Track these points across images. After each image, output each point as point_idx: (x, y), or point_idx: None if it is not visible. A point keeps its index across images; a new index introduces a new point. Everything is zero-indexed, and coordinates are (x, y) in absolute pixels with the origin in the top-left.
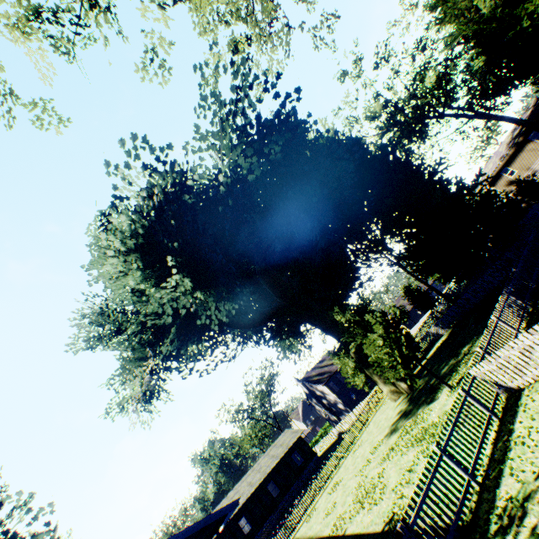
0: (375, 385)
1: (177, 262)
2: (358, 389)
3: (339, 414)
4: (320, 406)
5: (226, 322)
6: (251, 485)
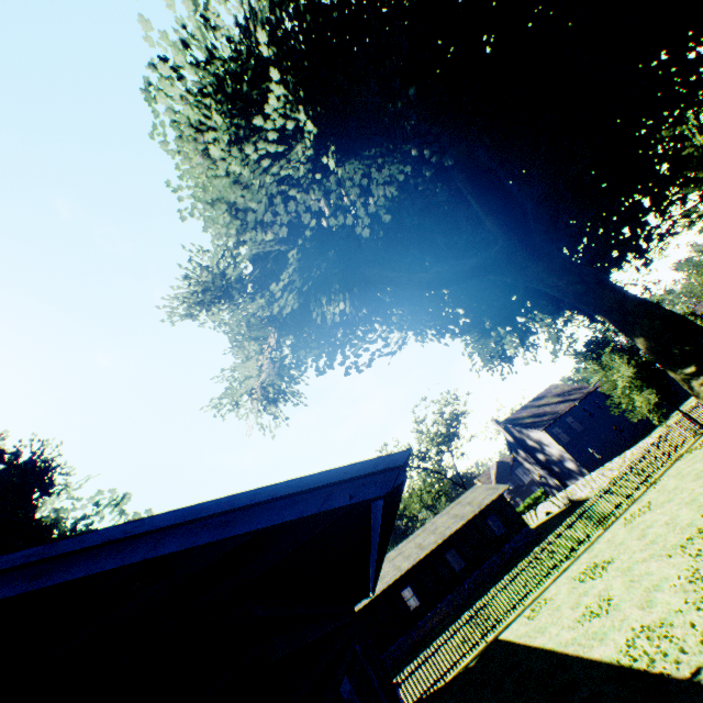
0: (639, 439)
1: (280, 58)
2: (604, 443)
3: (565, 478)
4: (532, 463)
5: (386, 222)
6: (421, 548)
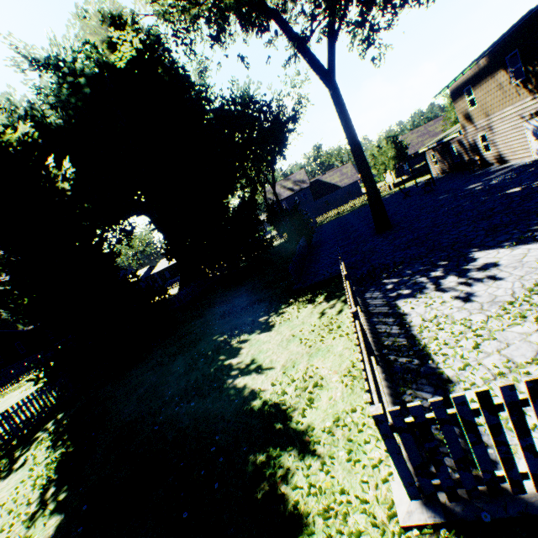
0: None
1: None
2: None
3: None
4: None
5: None
6: None
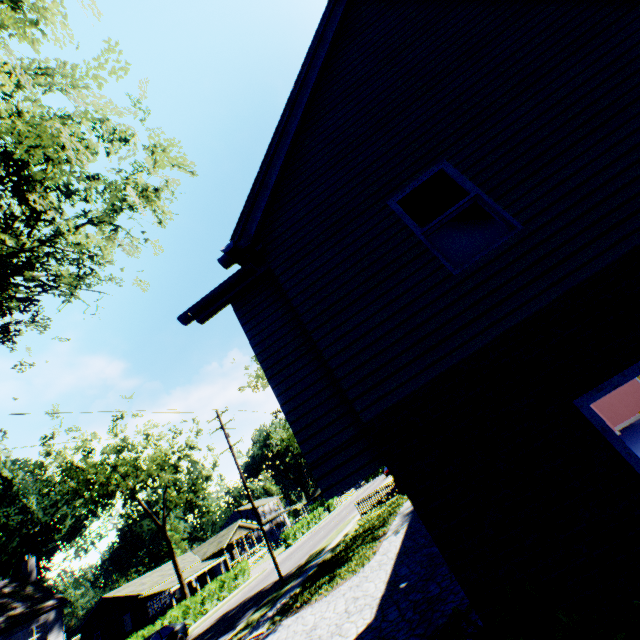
0: None
1: None
2: None
3: None
4: None
5: None
6: None
